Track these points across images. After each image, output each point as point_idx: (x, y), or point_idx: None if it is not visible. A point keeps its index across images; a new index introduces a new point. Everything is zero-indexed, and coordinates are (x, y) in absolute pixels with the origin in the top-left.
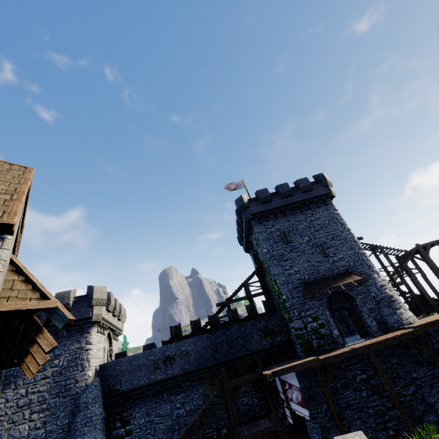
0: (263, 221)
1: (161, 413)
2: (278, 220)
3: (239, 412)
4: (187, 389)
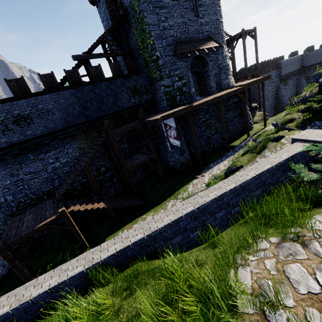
0: None
1: (32, 171)
2: None
3: None
4: (58, 147)
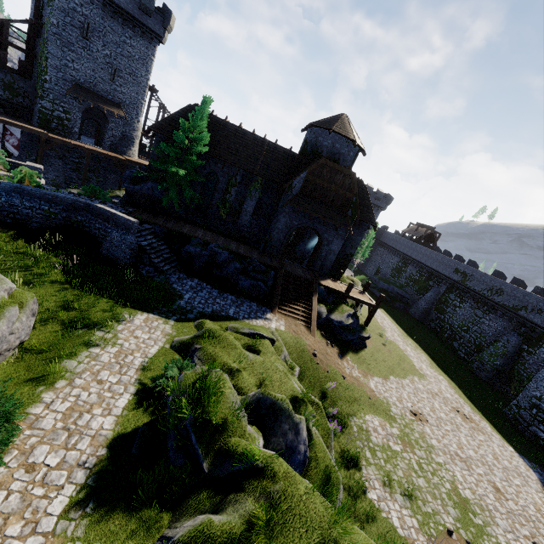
0: None
1: None
2: (92, 6)
3: None
4: None
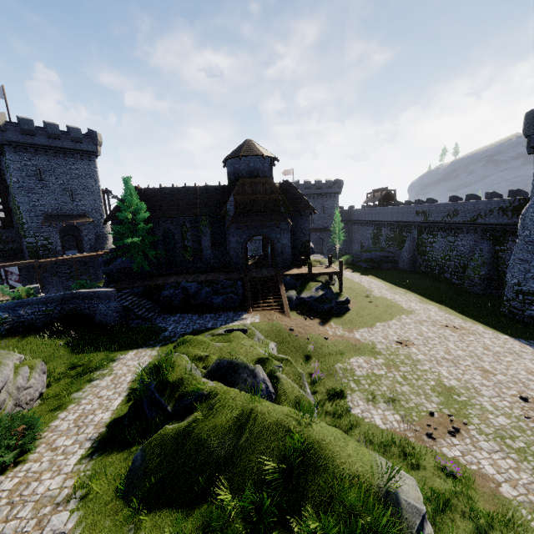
0: (20, 151)
1: None
2: (37, 156)
3: None
4: None
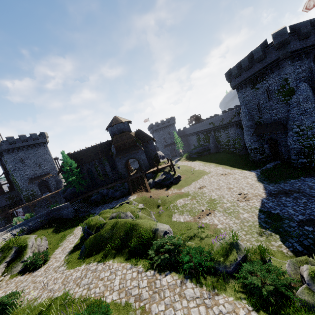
0: (10, 152)
1: None
2: (19, 152)
3: None
4: None
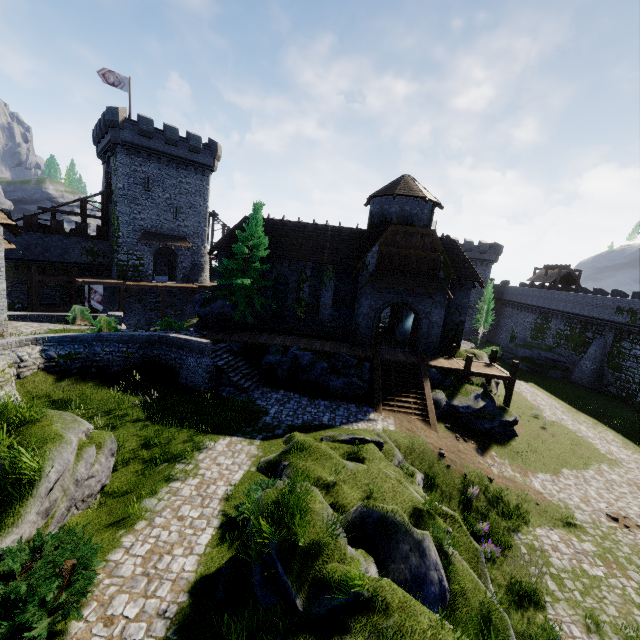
0: (133, 154)
1: None
2: (149, 162)
3: (39, 297)
4: None
